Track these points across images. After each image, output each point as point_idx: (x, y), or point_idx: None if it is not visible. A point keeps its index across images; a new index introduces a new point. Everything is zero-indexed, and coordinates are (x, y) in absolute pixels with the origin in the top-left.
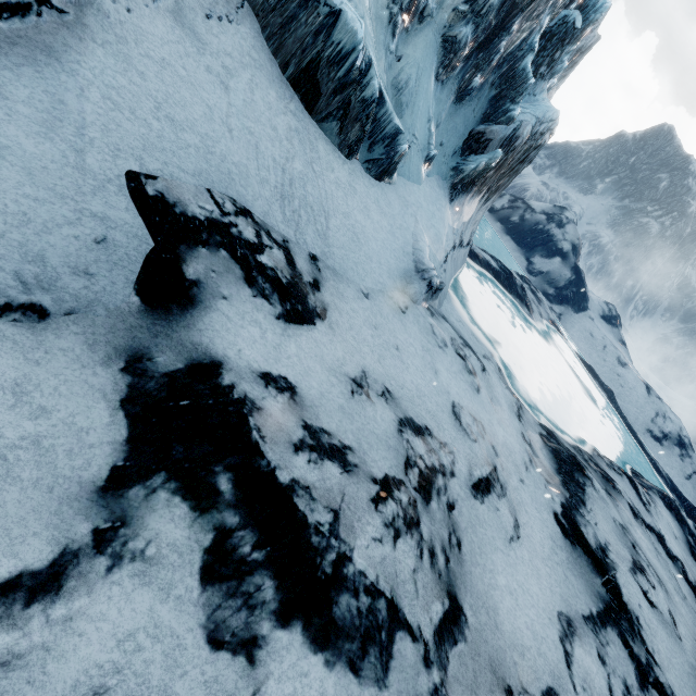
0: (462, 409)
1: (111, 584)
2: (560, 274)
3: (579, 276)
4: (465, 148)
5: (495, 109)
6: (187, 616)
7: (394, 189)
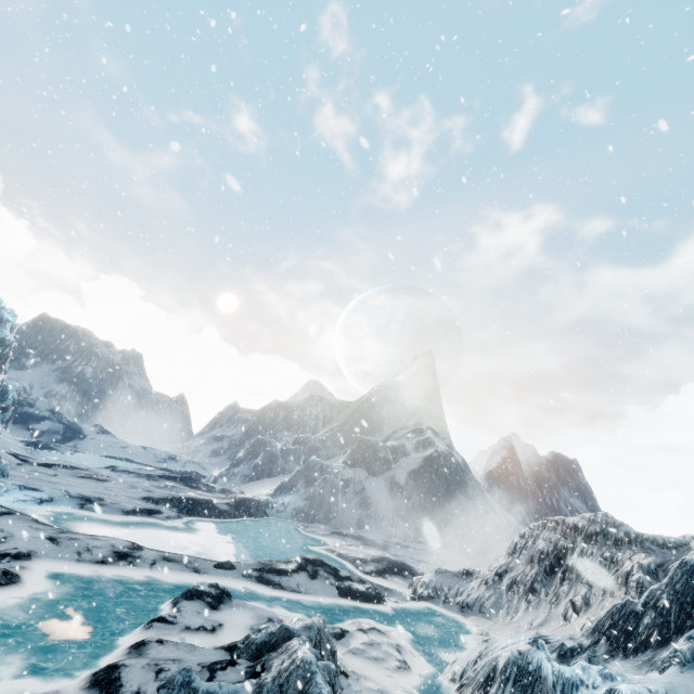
0: (72, 464)
1: (60, 470)
2: (56, 428)
3: (68, 423)
4: (1, 413)
5: (3, 398)
6: (67, 470)
7: (1, 437)
